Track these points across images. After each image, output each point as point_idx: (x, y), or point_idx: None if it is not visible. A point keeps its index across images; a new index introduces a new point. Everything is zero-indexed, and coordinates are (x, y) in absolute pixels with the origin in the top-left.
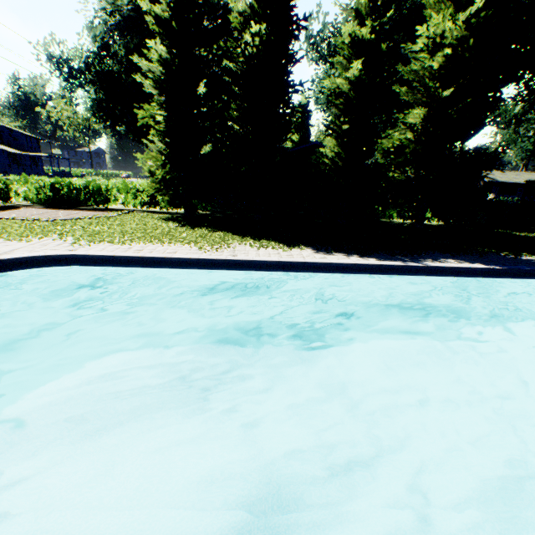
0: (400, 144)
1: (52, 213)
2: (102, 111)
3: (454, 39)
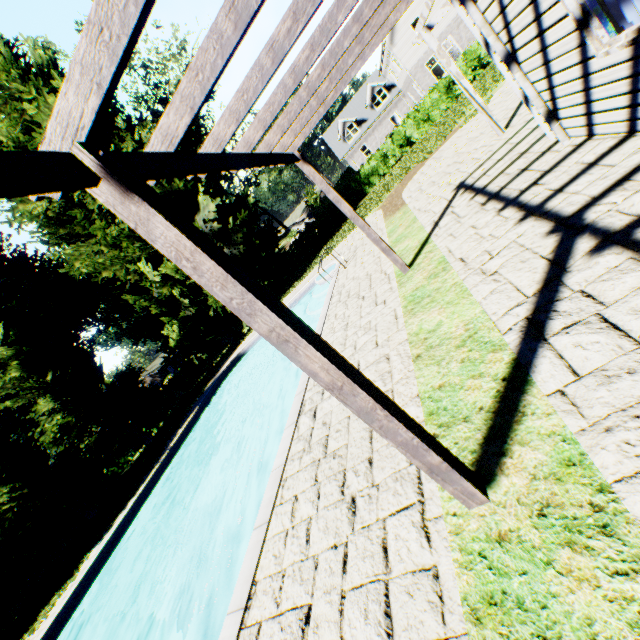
0: (61, 425)
1: None
2: None
3: (10, 354)
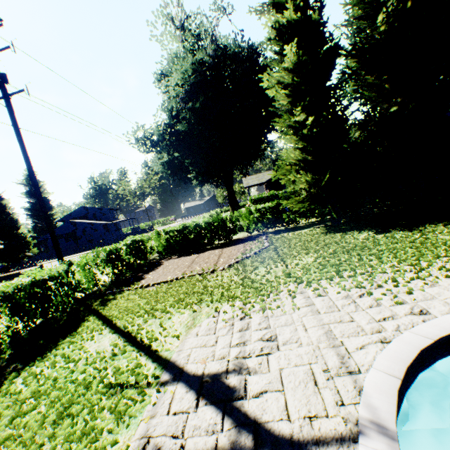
0: None
1: (200, 259)
2: (171, 169)
3: None
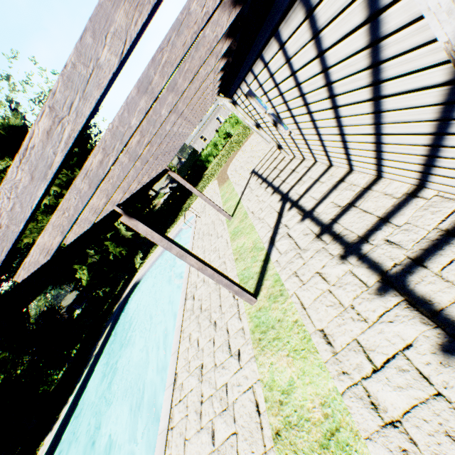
0: None
1: None
2: None
3: None
